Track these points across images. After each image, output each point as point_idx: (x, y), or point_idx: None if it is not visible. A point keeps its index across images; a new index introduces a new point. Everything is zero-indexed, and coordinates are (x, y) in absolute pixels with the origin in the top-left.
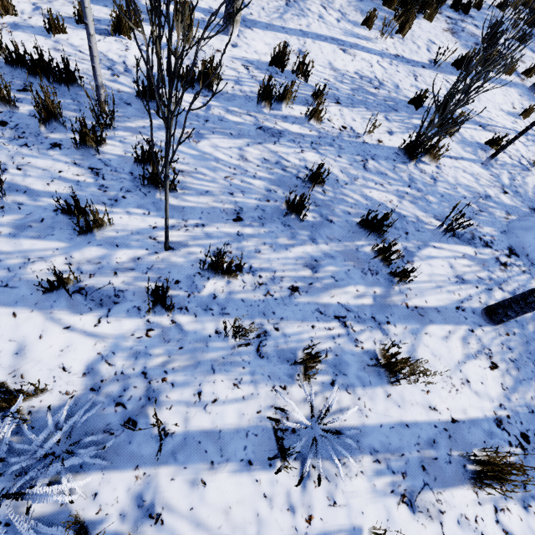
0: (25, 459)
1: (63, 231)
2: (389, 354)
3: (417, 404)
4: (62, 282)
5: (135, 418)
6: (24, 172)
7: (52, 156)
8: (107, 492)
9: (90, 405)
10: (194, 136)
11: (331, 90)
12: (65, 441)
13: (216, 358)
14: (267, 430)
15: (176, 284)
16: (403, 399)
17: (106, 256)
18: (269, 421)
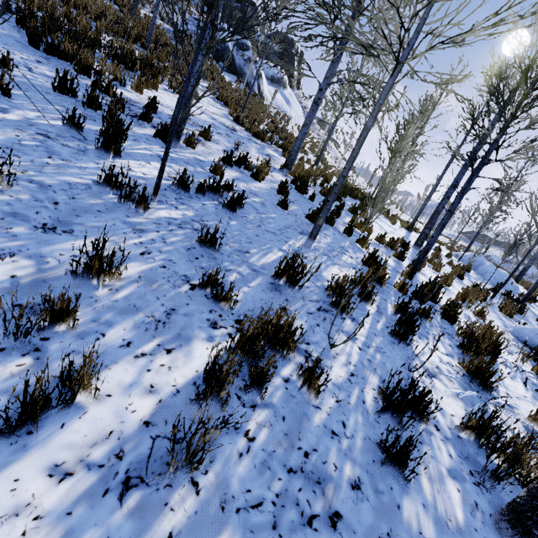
0: None
1: None
2: None
3: None
4: None
5: None
6: None
7: (519, 320)
8: None
9: None
10: None
11: None
12: None
13: None
14: None
15: None
16: None
17: None
18: None
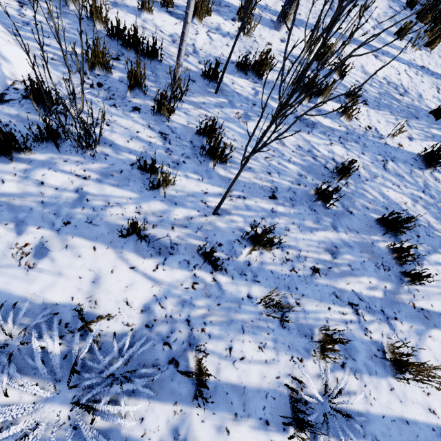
0: (94, 376)
1: (136, 183)
2: (399, 352)
3: (418, 403)
4: (135, 230)
5: (177, 359)
6: (111, 128)
7: (132, 118)
8: (151, 419)
9: (144, 339)
10: (243, 117)
11: (361, 91)
12: (123, 366)
13: (246, 320)
14: (284, 396)
15: (219, 246)
16: (405, 395)
17: (167, 211)
18: (286, 388)
